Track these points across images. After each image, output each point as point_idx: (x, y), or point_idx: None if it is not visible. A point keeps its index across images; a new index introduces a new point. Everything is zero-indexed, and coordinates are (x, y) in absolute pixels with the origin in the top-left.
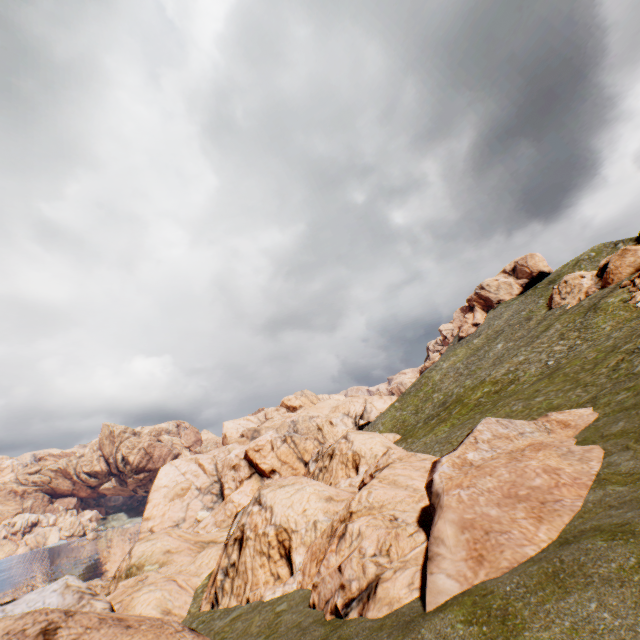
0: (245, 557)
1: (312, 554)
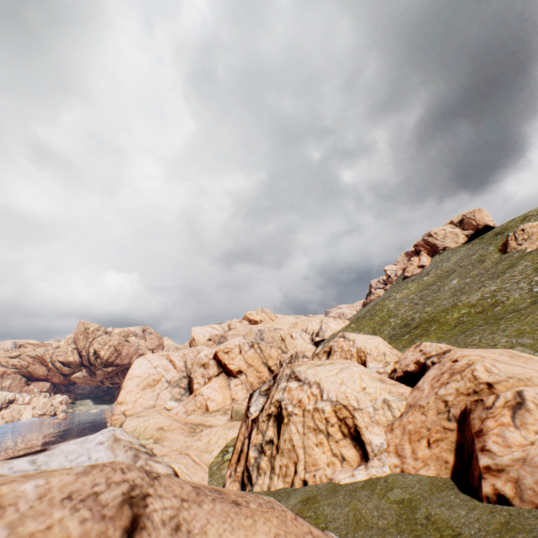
0: (289, 434)
1: (410, 433)
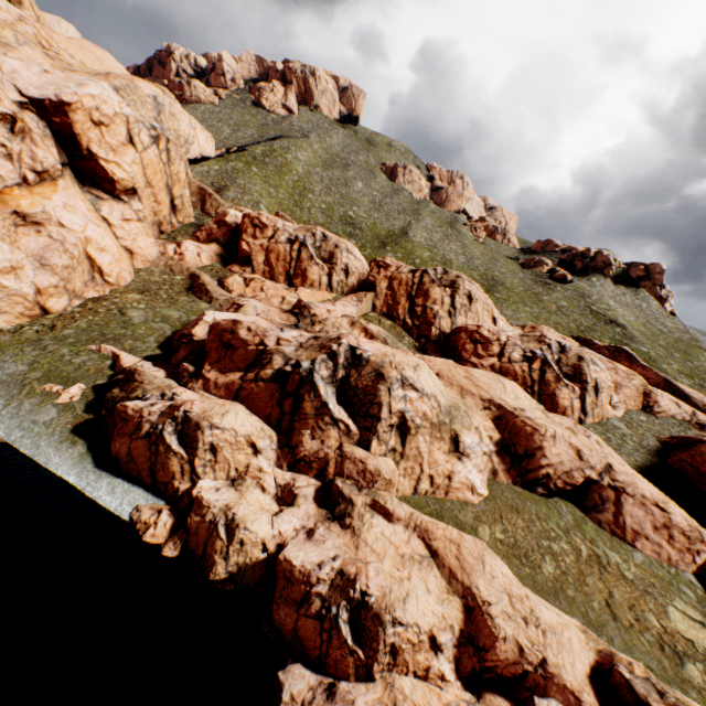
0: (602, 398)
1: (628, 397)
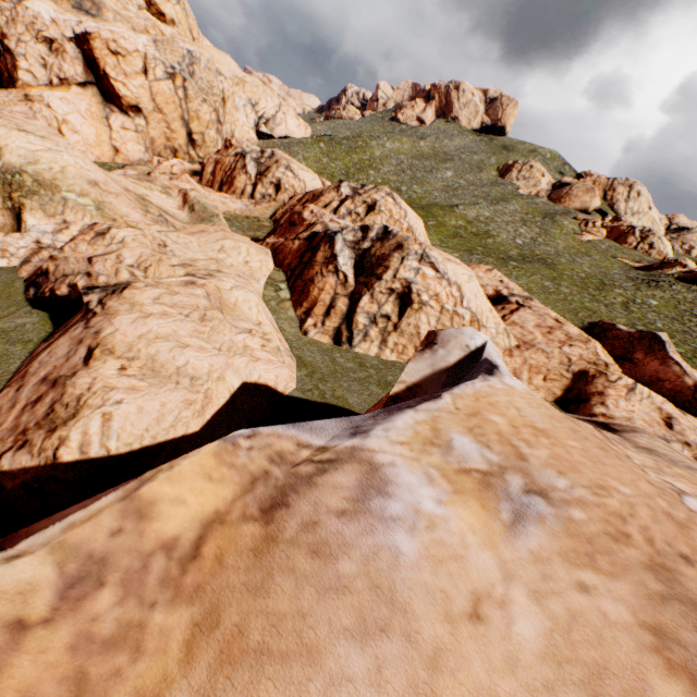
0: (417, 322)
1: (531, 367)
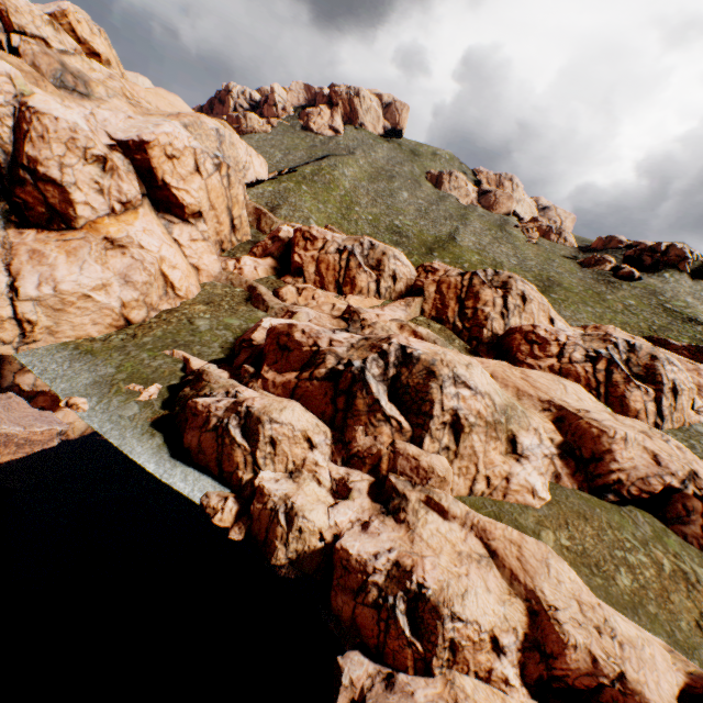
0: (682, 401)
1: None
